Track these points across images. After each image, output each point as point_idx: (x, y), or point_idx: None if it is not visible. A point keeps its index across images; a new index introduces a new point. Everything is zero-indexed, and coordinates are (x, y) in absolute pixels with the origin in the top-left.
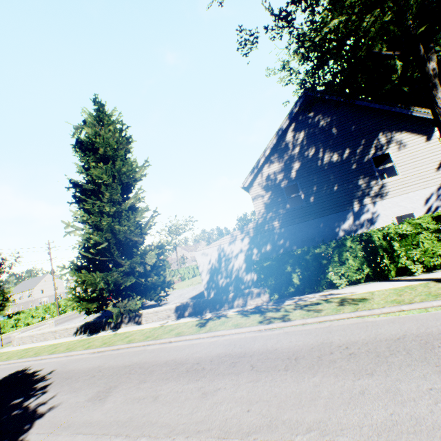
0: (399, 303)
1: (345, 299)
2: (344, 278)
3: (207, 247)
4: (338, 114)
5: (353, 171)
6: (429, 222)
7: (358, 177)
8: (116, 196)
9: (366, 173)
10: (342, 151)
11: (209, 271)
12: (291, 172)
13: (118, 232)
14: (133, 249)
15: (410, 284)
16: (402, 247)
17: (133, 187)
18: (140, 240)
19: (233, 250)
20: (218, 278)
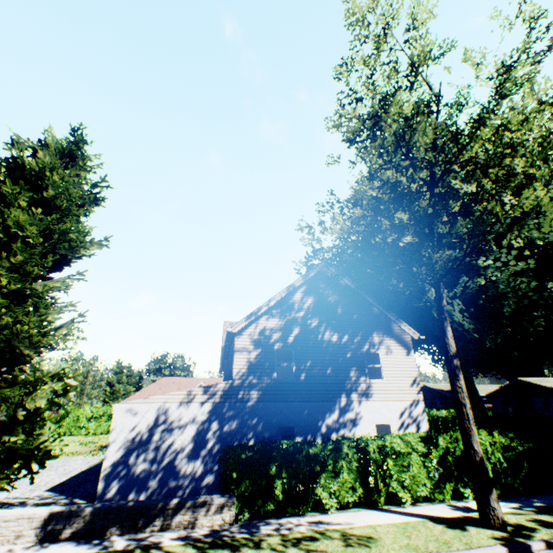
0: (417, 551)
1: (348, 534)
2: (334, 496)
3: (142, 399)
4: (346, 297)
5: (347, 359)
6: (418, 442)
7: (351, 367)
8: (34, 267)
9: (358, 366)
10: (342, 334)
11: (126, 444)
12: (290, 335)
13: (0, 328)
14: (1, 366)
15: (408, 520)
16: (395, 467)
17: (69, 264)
18: (32, 354)
19: (183, 416)
20: (139, 459)
